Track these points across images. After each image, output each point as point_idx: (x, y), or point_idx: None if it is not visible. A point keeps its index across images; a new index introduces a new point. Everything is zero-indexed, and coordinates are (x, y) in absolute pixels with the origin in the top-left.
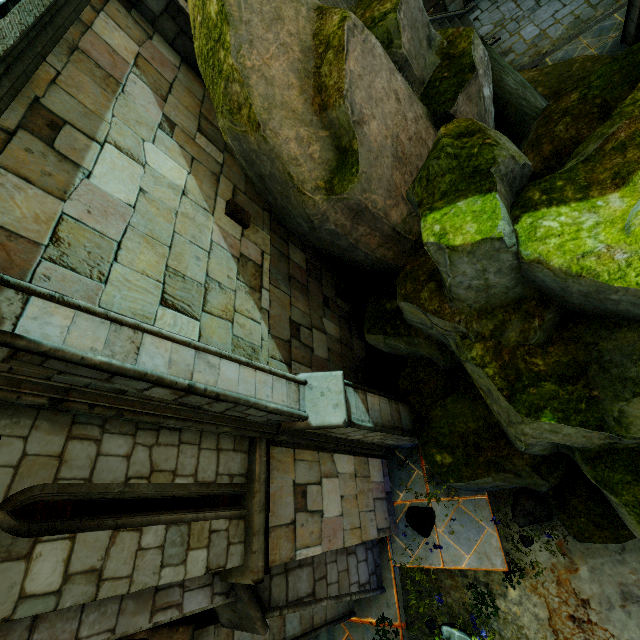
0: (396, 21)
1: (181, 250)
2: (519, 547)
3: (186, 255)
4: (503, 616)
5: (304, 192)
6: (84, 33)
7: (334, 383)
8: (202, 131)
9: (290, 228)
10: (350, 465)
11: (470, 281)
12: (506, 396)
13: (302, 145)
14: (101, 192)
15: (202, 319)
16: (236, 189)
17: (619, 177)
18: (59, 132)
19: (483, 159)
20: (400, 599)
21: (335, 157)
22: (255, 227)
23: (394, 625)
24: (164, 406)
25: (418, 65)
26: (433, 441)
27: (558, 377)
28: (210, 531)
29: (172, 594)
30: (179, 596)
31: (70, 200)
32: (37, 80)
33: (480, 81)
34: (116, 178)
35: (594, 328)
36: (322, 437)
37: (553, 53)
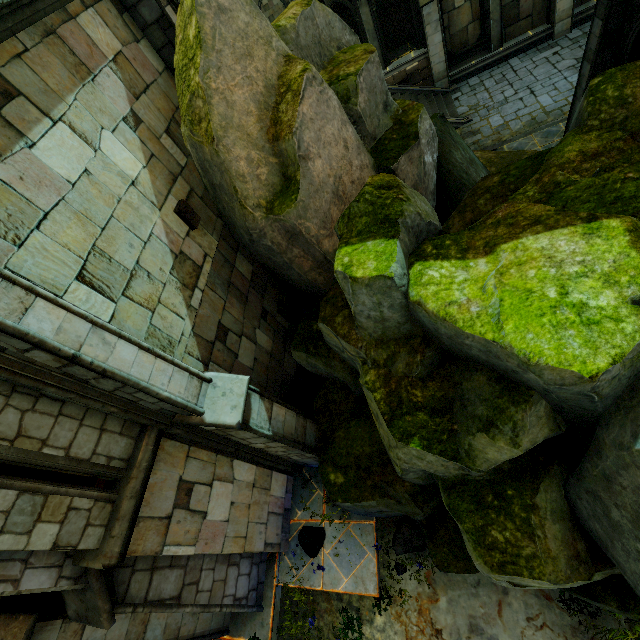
0: (355, 83)
1: (115, 234)
2: (393, 574)
3: (119, 240)
4: None
5: (246, 206)
6: (66, 21)
7: (238, 386)
8: (170, 133)
9: (237, 238)
10: (250, 474)
11: (369, 311)
12: (386, 420)
13: (251, 165)
14: (41, 163)
15: (120, 302)
16: (193, 192)
17: (488, 246)
18: (11, 101)
19: (393, 210)
20: (276, 619)
21: (281, 182)
22: (204, 230)
23: None
24: (47, 373)
25: (372, 123)
26: (331, 460)
27: (431, 409)
28: (69, 507)
29: (11, 568)
30: (19, 571)
31: (3, 163)
32: (1, 51)
33: (422, 148)
34: (62, 154)
35: (461, 369)
36: (222, 439)
37: (511, 142)
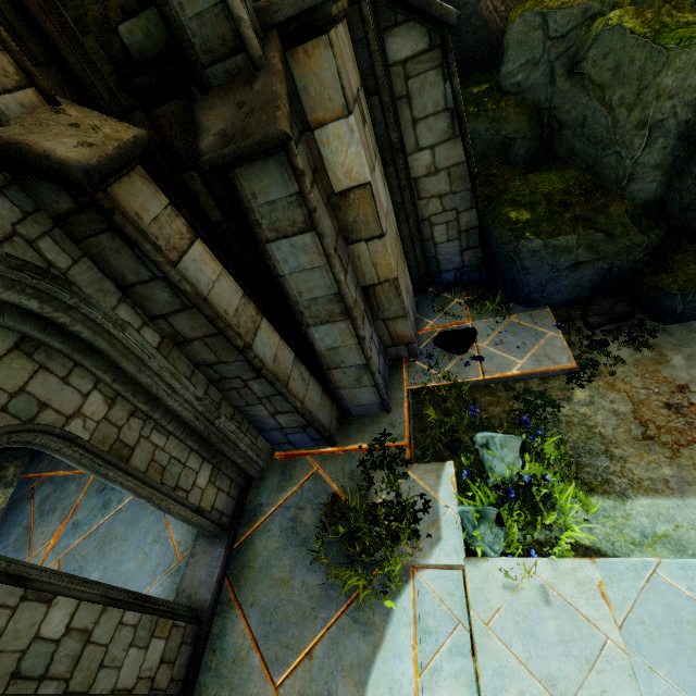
0: None
1: None
2: (589, 352)
3: None
4: (566, 420)
5: None
6: None
7: None
8: None
9: None
10: (394, 219)
11: None
12: (650, 36)
13: None
14: None
15: None
16: None
17: None
18: None
19: None
20: (411, 422)
21: None
22: None
23: (398, 445)
24: None
25: None
26: (508, 201)
27: None
28: None
29: None
30: None
31: None
32: None
33: None
34: None
35: None
36: (391, 111)
37: None
